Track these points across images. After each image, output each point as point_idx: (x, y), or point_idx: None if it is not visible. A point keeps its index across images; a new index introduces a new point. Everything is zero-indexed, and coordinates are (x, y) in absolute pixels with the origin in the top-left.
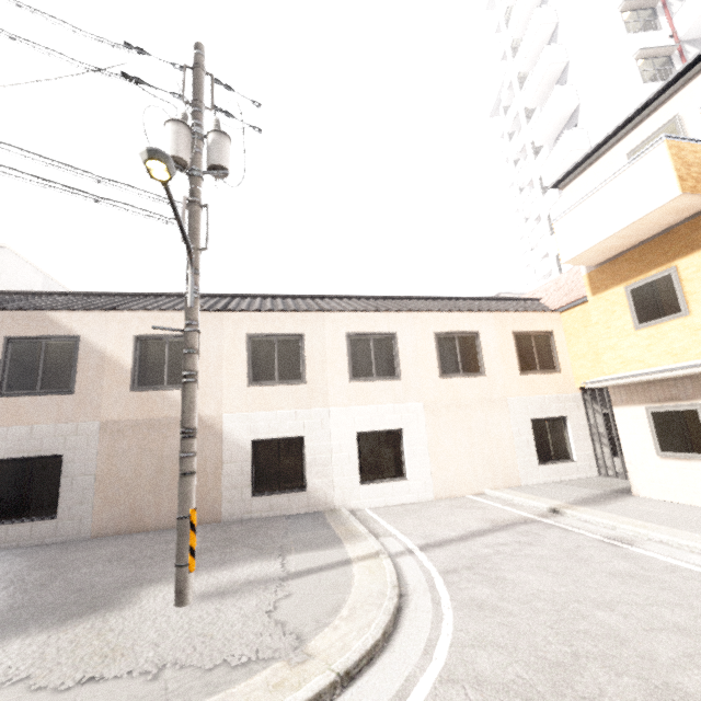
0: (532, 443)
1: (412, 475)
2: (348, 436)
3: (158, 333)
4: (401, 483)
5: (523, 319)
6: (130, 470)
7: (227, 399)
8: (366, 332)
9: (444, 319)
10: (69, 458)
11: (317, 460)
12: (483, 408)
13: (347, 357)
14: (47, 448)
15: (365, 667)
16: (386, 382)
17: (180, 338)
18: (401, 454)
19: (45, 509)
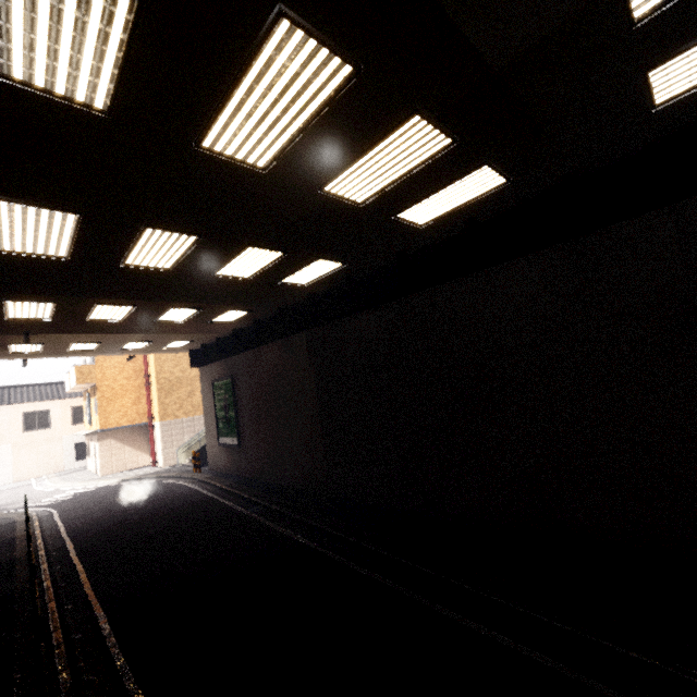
0: (74, 453)
1: (1, 475)
2: None
3: None
4: None
5: (79, 401)
6: None
7: None
8: None
9: (30, 406)
10: None
11: None
12: (48, 442)
13: None
14: None
15: None
16: None
17: None
18: None
19: None
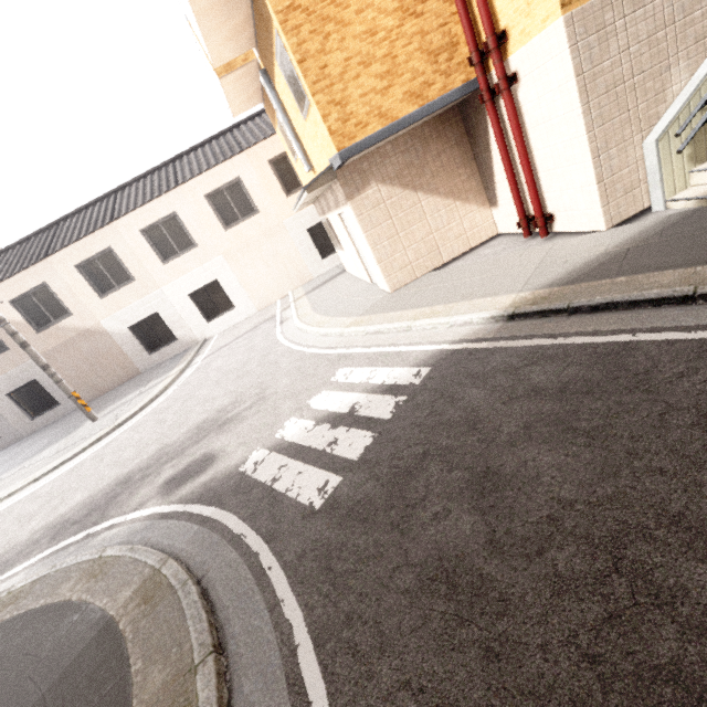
0: (313, 246)
1: (237, 304)
2: (184, 300)
3: (20, 294)
4: (232, 312)
5: (272, 144)
6: (75, 371)
7: (95, 312)
8: (153, 222)
9: (206, 180)
10: (40, 379)
11: (173, 322)
12: (267, 238)
13: (151, 249)
14: (25, 379)
15: (129, 420)
16: (188, 253)
17: (36, 290)
18: (225, 294)
19: (53, 403)
